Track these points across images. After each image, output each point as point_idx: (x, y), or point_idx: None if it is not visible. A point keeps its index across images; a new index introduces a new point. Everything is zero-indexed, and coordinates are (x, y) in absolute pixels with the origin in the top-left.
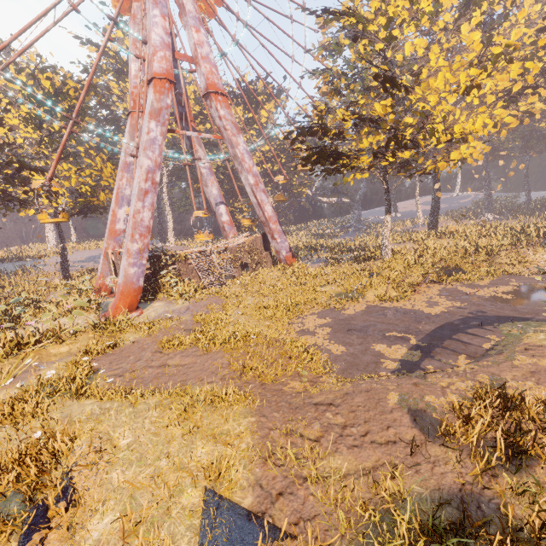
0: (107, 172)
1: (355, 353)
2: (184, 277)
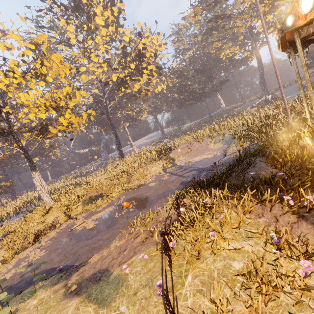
0: None
1: None
2: None
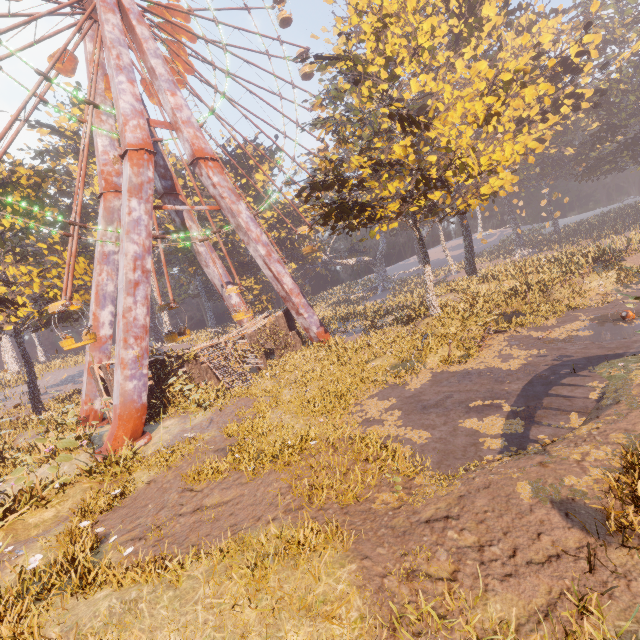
0: (80, 269)
1: (443, 437)
2: (198, 381)
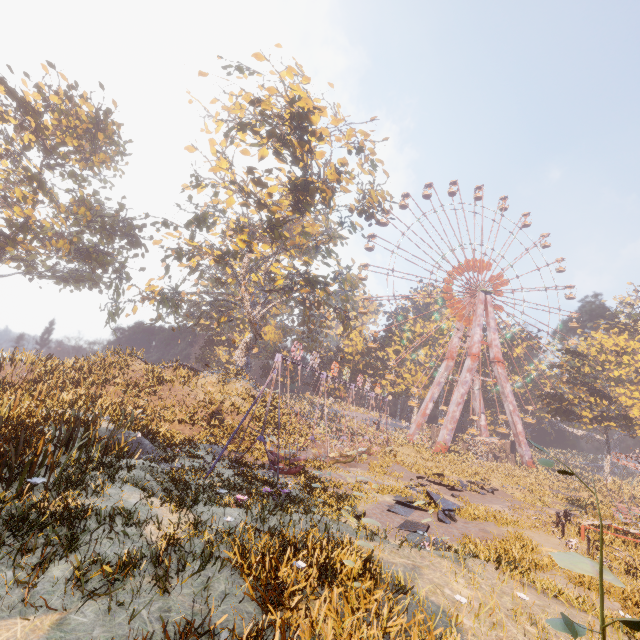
0: (420, 380)
1: None
2: (461, 450)
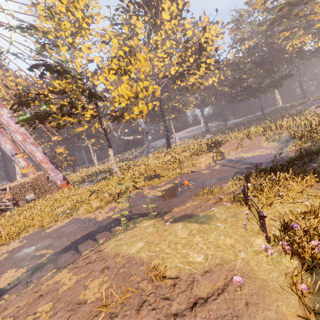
0: None
1: None
2: None
